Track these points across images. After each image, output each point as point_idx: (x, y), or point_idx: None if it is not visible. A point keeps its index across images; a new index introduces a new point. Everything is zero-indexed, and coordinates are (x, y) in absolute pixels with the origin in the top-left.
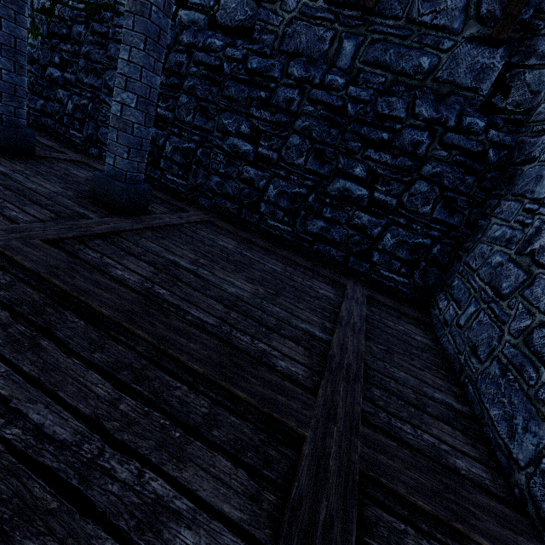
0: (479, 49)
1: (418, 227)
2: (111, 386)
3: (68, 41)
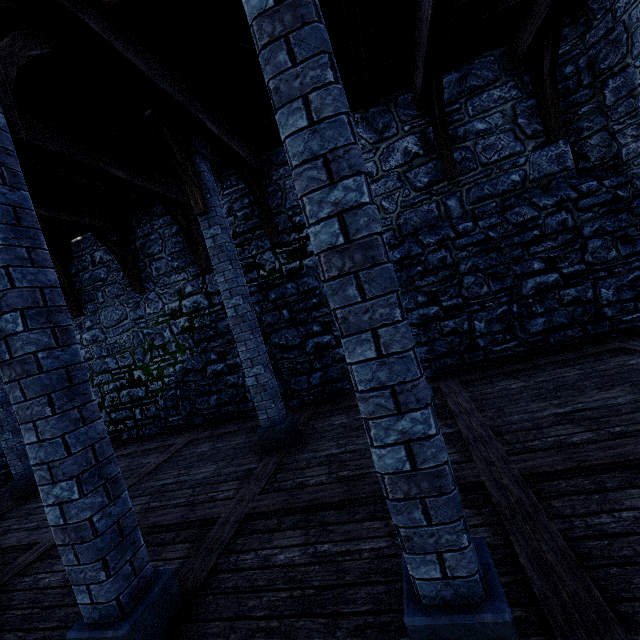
0: (545, 150)
1: (620, 269)
2: None
3: (215, 338)
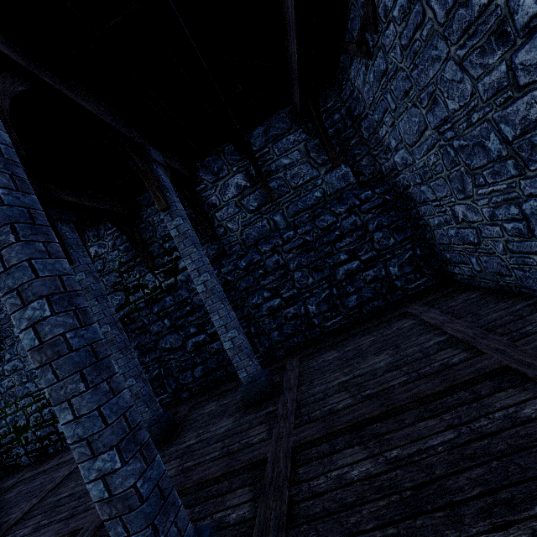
0: (333, 173)
1: (399, 251)
2: (431, 419)
3: None
